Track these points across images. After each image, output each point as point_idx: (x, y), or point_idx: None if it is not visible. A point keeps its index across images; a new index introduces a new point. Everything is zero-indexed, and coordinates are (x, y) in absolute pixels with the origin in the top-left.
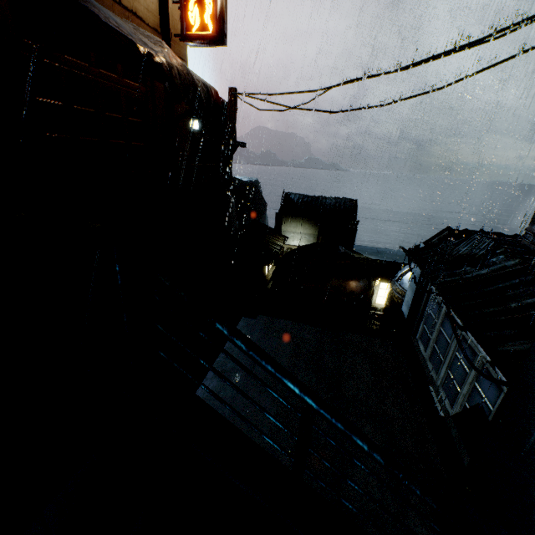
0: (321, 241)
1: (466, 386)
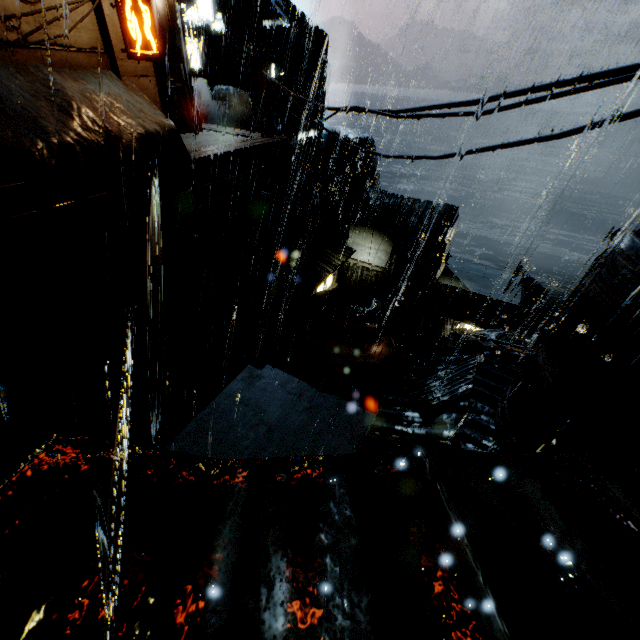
0: (395, 261)
1: None
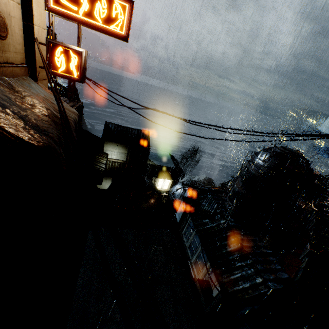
0: (129, 157)
1: (204, 270)
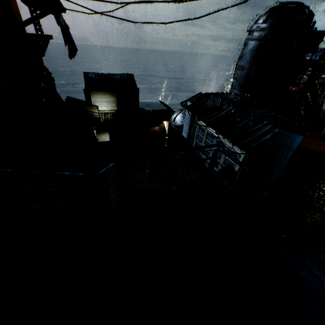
0: (119, 104)
1: (222, 159)
